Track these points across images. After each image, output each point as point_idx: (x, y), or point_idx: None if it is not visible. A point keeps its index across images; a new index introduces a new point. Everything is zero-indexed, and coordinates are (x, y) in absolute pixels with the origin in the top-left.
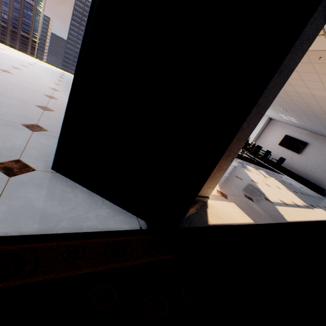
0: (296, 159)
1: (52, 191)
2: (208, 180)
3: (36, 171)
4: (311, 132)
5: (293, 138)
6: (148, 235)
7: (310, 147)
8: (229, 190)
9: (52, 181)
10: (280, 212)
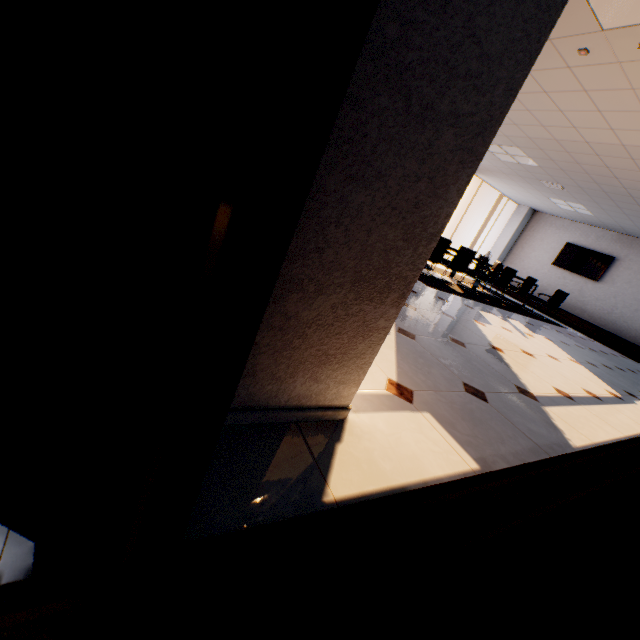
0: (590, 292)
1: None
2: (334, 362)
3: None
4: (622, 234)
5: (584, 249)
6: (2, 615)
7: (621, 266)
8: (424, 376)
9: None
10: (556, 424)
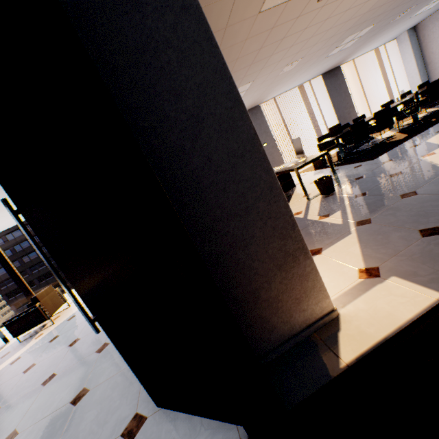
0: None
1: (159, 438)
2: (304, 298)
3: (148, 419)
4: None
5: None
6: None
7: None
8: (384, 248)
9: (159, 424)
10: None
